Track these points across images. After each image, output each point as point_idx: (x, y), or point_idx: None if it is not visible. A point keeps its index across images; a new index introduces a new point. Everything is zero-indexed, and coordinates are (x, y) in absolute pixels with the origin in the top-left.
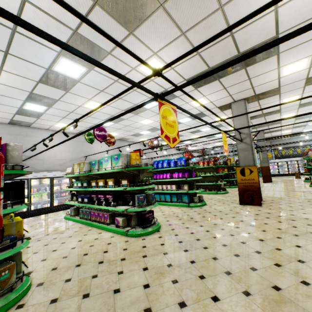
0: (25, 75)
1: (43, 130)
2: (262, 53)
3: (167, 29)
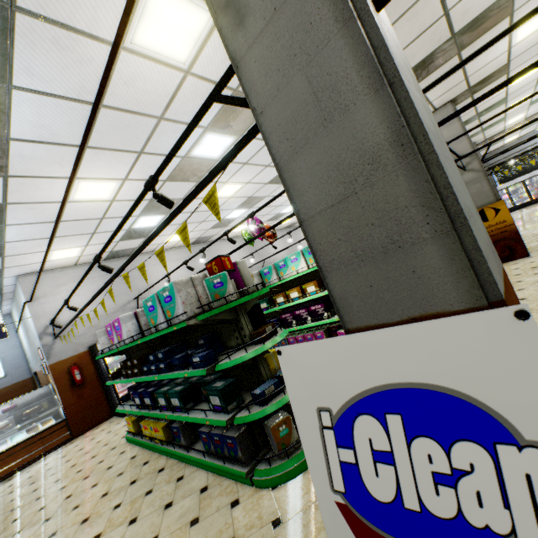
0: None
1: (147, 254)
2: (487, 22)
3: None
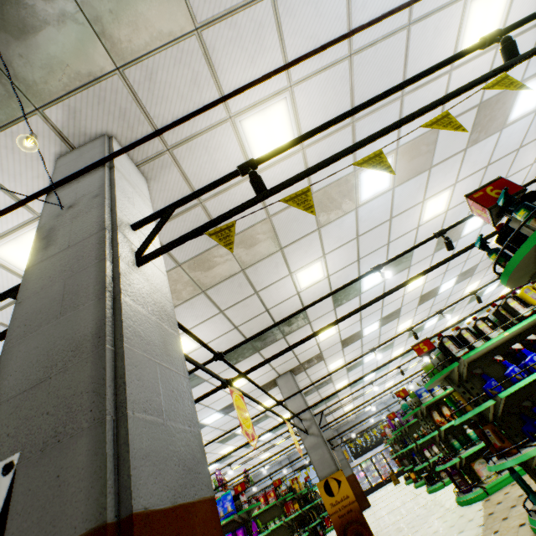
0: None
1: None
2: (296, 323)
3: (206, 308)
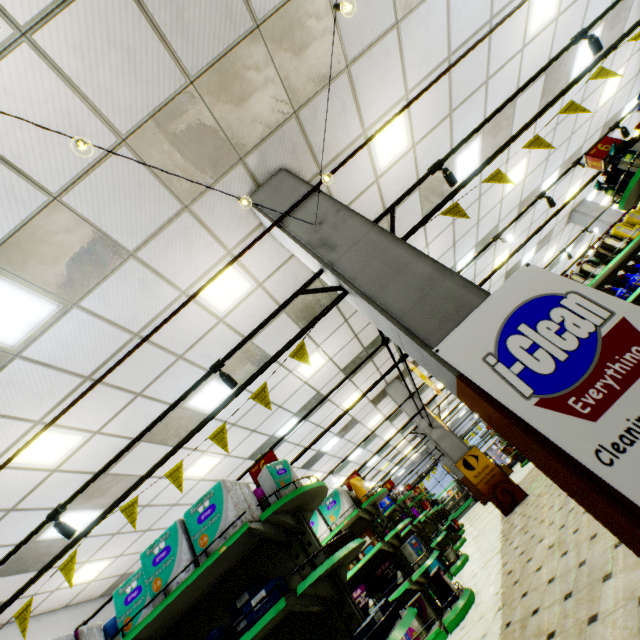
0: (129, 432)
1: (13, 625)
2: None
3: (334, 319)
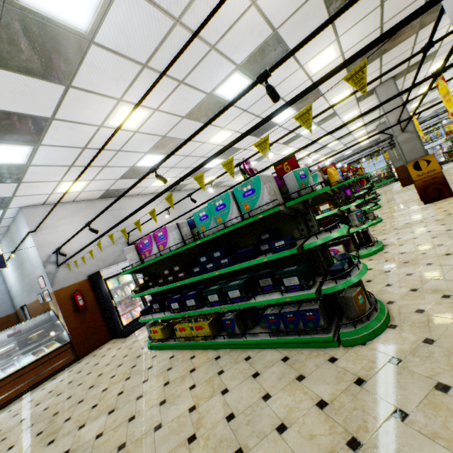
0: (176, 111)
1: (133, 197)
2: None
3: (370, 1)
